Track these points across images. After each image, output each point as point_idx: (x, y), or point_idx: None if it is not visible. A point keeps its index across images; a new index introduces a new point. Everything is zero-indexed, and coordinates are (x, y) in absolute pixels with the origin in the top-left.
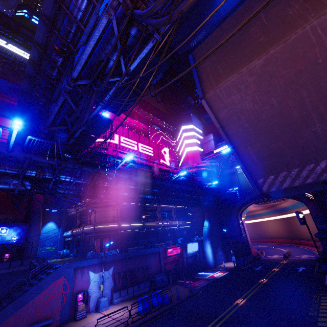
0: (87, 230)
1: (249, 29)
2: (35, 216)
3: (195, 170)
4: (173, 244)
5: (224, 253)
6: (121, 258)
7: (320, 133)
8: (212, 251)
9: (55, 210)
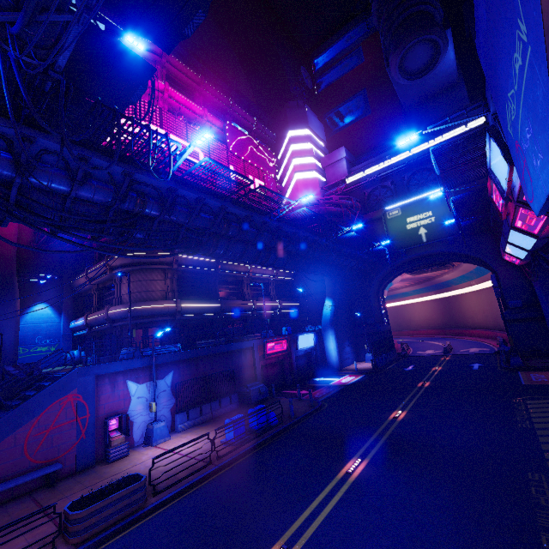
0: (116, 314)
1: None
2: (3, 290)
3: (315, 210)
4: (275, 336)
5: (353, 349)
6: (187, 358)
7: None
8: (337, 346)
9: (46, 281)
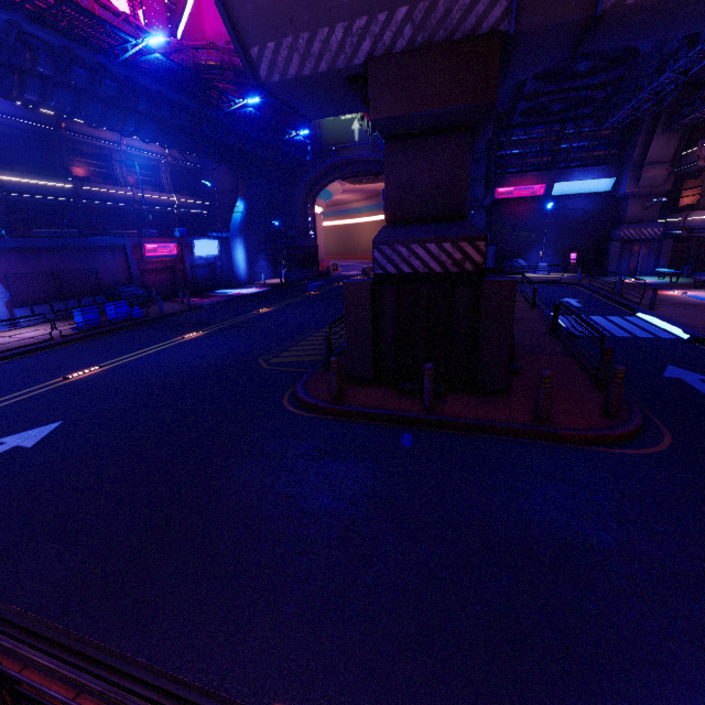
0: None
1: None
2: None
3: (216, 59)
4: (160, 237)
5: (270, 264)
6: (18, 248)
7: None
8: (247, 257)
9: None
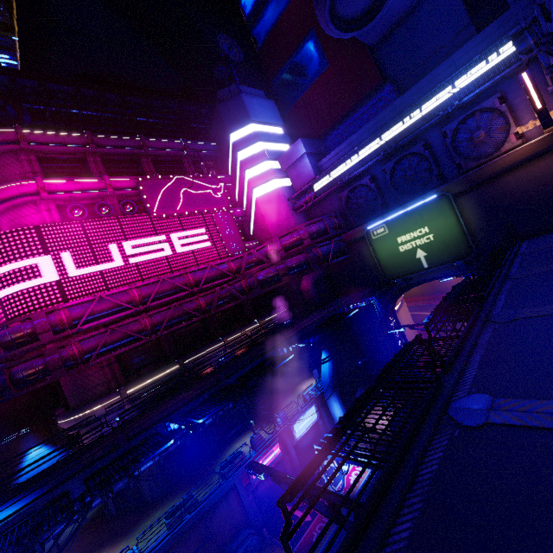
0: None
1: None
2: None
3: (272, 272)
4: (262, 447)
5: None
6: None
7: None
8: (345, 410)
9: (26, 429)
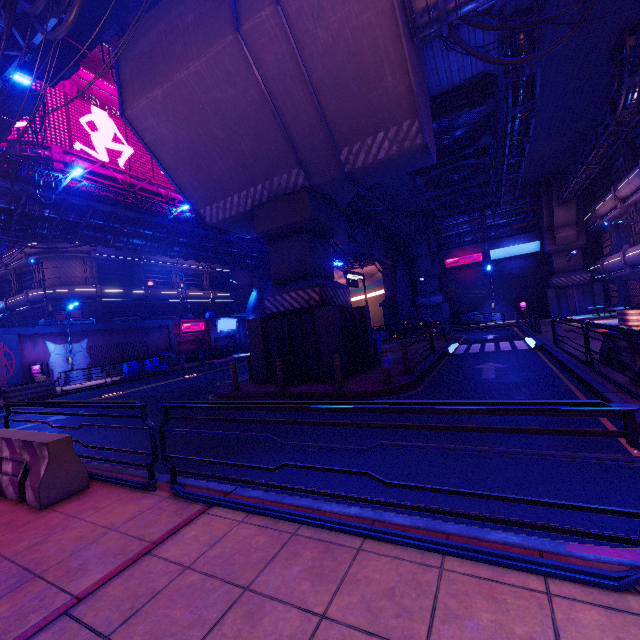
0: (36, 296)
1: (156, 49)
2: None
3: None
4: (193, 319)
5: None
6: (101, 330)
7: (224, 169)
8: None
9: None
